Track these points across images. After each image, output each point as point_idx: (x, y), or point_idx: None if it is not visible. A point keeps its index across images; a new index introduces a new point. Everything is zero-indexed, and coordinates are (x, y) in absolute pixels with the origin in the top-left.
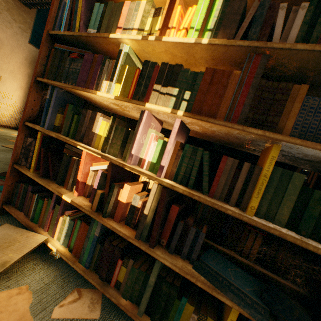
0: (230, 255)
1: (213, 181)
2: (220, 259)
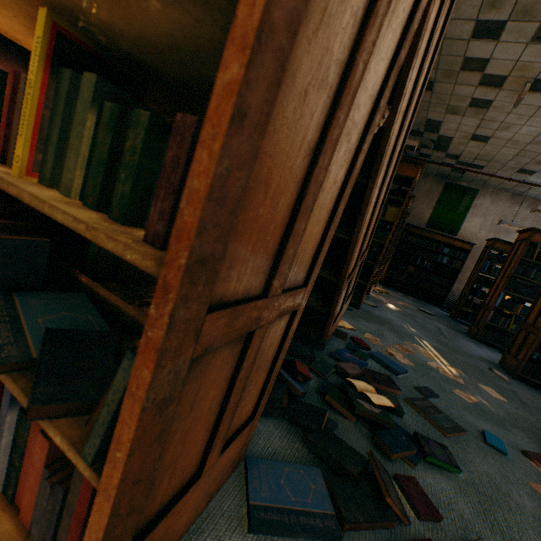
0: (113, 304)
1: (1, 128)
2: (77, 303)
